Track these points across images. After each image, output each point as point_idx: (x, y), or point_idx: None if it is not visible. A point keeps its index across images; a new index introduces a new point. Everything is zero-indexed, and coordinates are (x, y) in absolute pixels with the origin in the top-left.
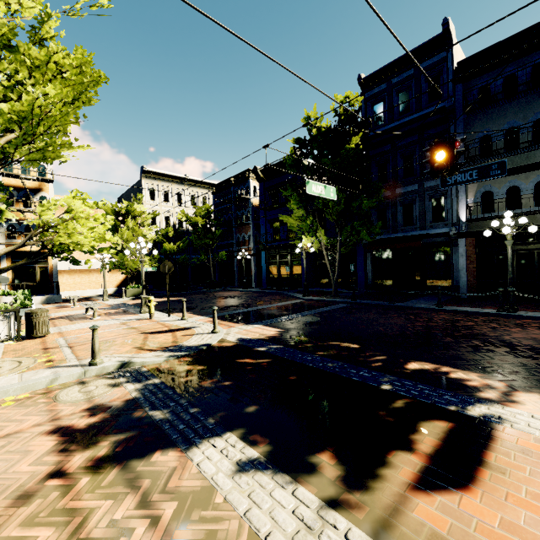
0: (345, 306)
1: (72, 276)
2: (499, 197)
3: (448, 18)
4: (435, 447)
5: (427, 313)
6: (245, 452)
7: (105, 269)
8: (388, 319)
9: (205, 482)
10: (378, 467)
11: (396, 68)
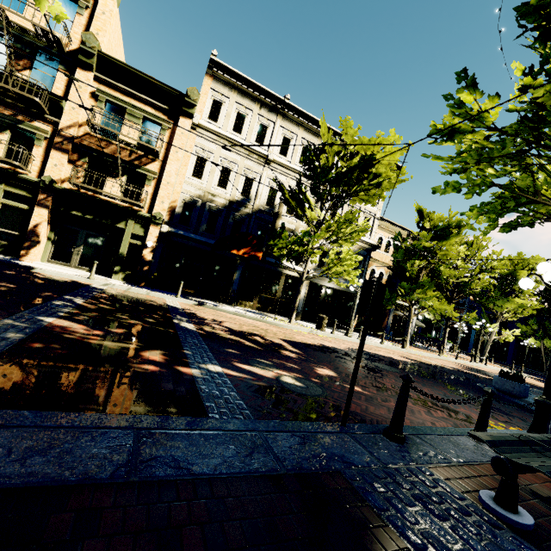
0: None
1: None
2: None
3: None
4: None
5: None
6: None
7: None
8: None
9: None
10: None
11: None
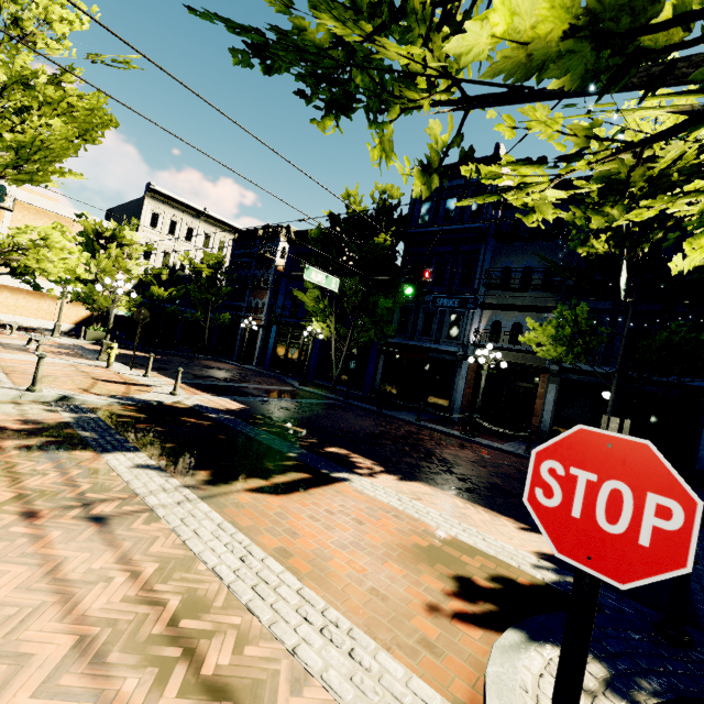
0: (333, 403)
1: (14, 295)
2: (506, 329)
3: (500, 144)
4: (284, 481)
5: (402, 424)
6: (147, 461)
7: (64, 298)
8: (360, 420)
9: (108, 467)
10: (235, 481)
11: (451, 173)
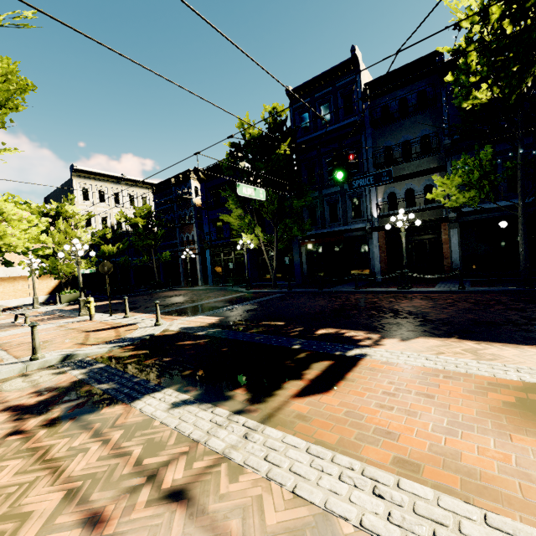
0: (282, 295)
1: None
2: (400, 197)
3: (355, 46)
4: (317, 375)
5: (346, 295)
6: (179, 397)
7: (34, 275)
8: (314, 302)
9: (146, 417)
10: (275, 390)
11: (318, 84)
